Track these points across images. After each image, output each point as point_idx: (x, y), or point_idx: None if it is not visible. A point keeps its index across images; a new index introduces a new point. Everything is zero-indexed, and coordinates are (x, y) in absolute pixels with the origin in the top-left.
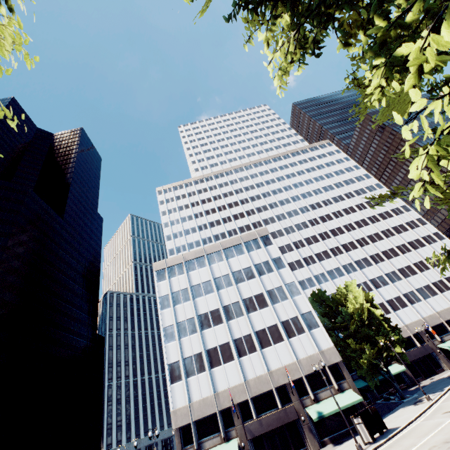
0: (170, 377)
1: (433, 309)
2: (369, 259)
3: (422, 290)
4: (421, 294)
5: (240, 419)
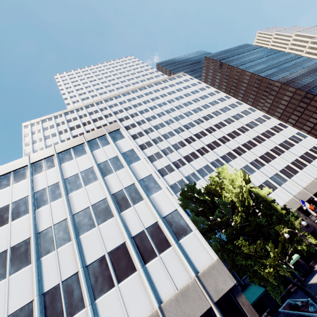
0: None
1: (299, 185)
2: (233, 153)
3: (284, 170)
4: (285, 174)
5: None
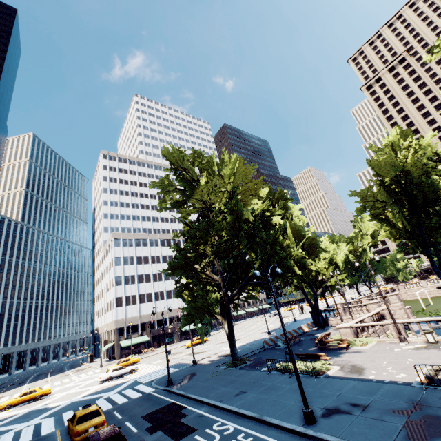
0: (116, 304)
1: None
2: None
3: None
4: None
5: (149, 328)
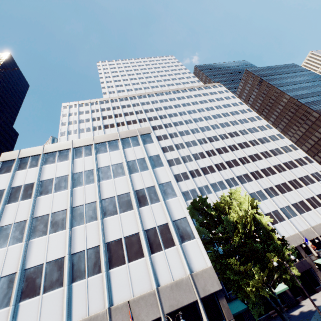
0: None
1: (308, 223)
2: (250, 175)
3: (297, 205)
4: (296, 209)
5: None
